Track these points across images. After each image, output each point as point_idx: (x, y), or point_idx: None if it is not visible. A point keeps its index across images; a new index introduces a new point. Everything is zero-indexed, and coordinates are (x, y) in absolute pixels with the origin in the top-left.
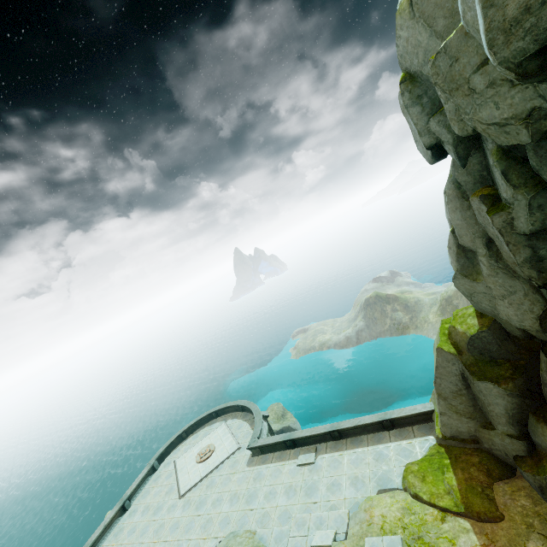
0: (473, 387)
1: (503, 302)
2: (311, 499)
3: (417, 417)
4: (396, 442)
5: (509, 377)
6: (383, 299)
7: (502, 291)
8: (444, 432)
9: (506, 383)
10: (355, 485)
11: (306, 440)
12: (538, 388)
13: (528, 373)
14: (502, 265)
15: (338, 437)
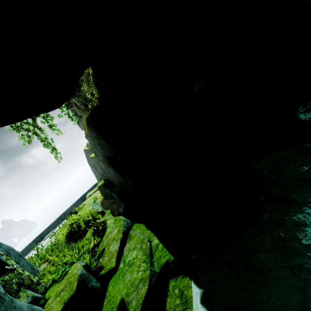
0: None
1: None
2: None
3: (94, 188)
4: None
5: None
6: None
7: None
8: (98, 179)
9: None
10: None
11: (48, 231)
12: None
13: None
14: (81, 109)
15: (64, 217)
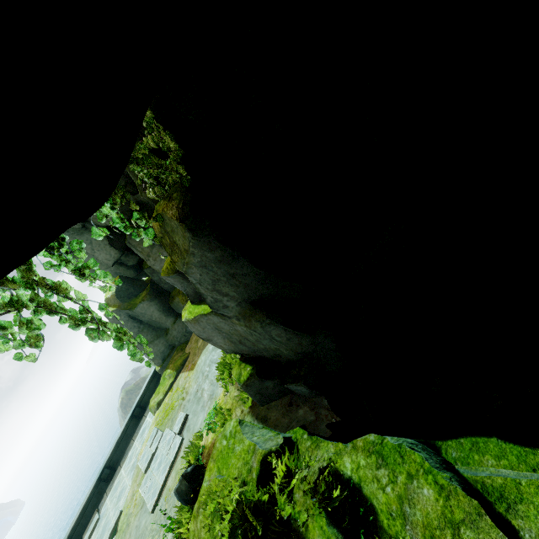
0: (141, 318)
1: (96, 252)
2: (105, 535)
3: (153, 384)
4: (149, 412)
5: (146, 294)
6: (134, 389)
7: (89, 247)
8: (158, 363)
9: (146, 297)
10: (133, 468)
11: (84, 521)
12: (164, 290)
13: (154, 287)
14: (72, 231)
15: (111, 472)
